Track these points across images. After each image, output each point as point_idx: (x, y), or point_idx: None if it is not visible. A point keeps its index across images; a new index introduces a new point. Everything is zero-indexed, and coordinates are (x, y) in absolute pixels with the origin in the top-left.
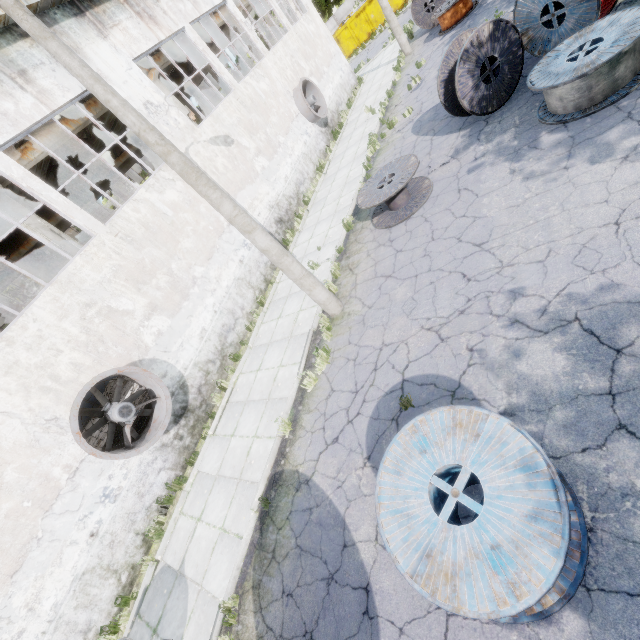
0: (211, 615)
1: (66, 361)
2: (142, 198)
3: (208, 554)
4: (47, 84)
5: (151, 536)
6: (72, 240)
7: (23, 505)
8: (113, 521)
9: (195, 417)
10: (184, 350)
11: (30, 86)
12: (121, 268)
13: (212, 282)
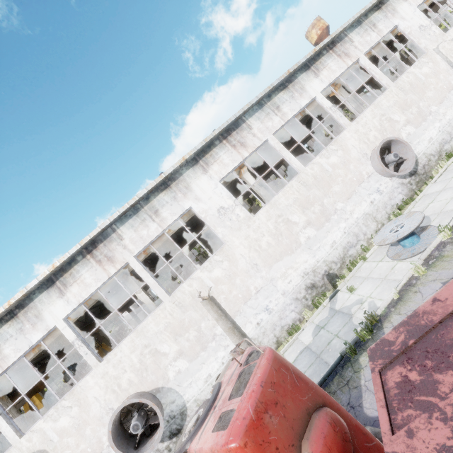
0: (452, 213)
1: (372, 134)
2: (410, 72)
3: (443, 205)
4: (381, 27)
5: (391, 218)
6: (360, 105)
7: (353, 179)
8: (378, 202)
9: (419, 178)
10: (419, 145)
11: (375, 29)
12: (397, 102)
13: (440, 115)
